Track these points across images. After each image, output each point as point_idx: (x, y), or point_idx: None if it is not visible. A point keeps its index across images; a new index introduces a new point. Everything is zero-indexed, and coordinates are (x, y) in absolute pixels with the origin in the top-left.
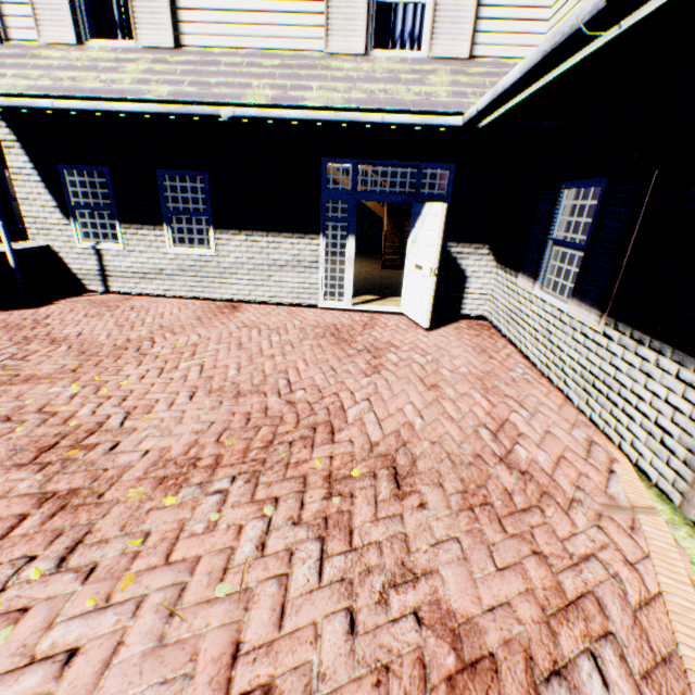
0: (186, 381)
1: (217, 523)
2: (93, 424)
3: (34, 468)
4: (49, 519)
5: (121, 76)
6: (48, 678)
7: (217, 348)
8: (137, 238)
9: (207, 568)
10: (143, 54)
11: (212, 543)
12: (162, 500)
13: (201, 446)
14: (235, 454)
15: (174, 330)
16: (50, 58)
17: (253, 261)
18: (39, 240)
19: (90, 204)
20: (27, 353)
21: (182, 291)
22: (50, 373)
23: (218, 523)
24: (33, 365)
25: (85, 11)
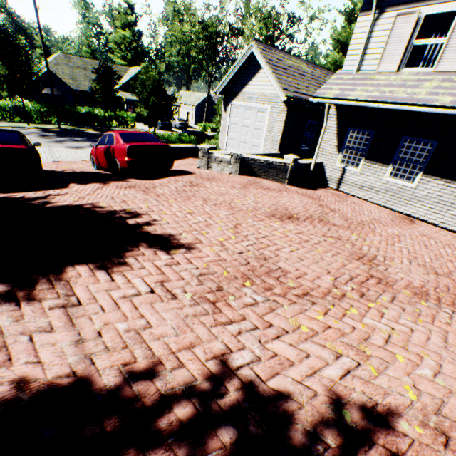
0: (402, 253)
1: (450, 324)
2: (371, 255)
3: (360, 262)
4: (377, 283)
5: (418, 90)
6: (406, 330)
7: (411, 242)
8: (368, 168)
9: (453, 336)
10: (435, 76)
11: (451, 329)
12: (418, 300)
13: (426, 288)
14: (446, 301)
15: (381, 223)
16: (378, 80)
17: (439, 197)
18: (319, 159)
19: (351, 147)
20: (325, 212)
21: (378, 201)
22: (339, 225)
23: (451, 324)
24: (331, 219)
25: (408, 54)
